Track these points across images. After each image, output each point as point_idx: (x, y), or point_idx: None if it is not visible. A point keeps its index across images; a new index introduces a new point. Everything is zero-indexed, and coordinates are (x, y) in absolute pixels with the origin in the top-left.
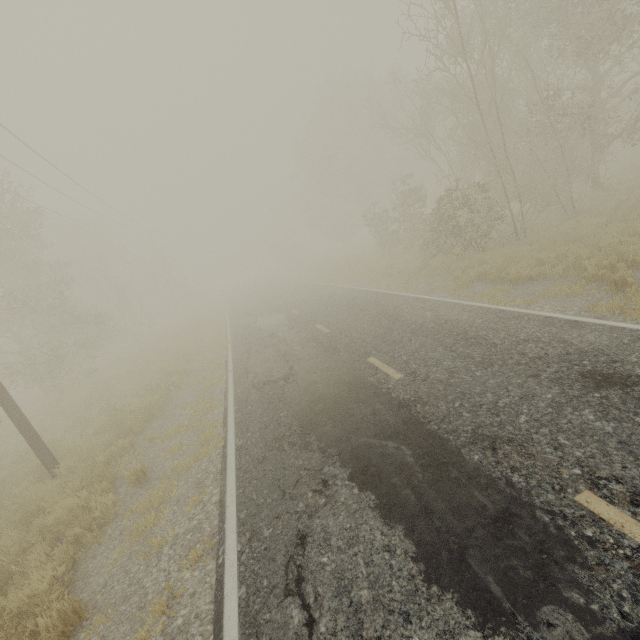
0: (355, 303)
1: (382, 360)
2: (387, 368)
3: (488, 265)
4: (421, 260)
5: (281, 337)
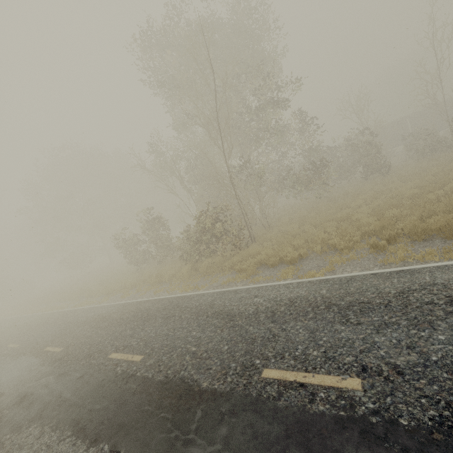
0: (148, 314)
1: (289, 368)
2: (316, 377)
3: (260, 255)
4: (189, 265)
5: (48, 396)
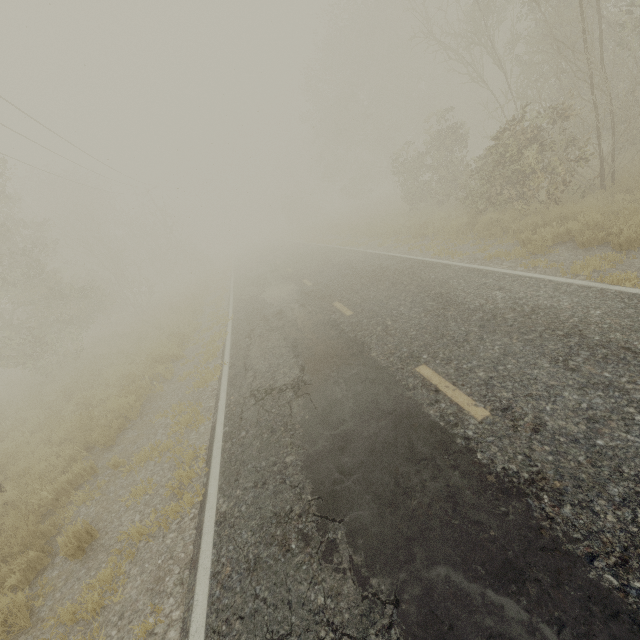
0: (383, 274)
1: (442, 374)
2: (455, 392)
3: (575, 222)
4: (465, 217)
5: (290, 318)
